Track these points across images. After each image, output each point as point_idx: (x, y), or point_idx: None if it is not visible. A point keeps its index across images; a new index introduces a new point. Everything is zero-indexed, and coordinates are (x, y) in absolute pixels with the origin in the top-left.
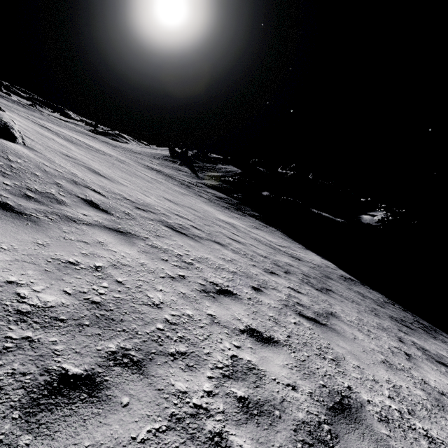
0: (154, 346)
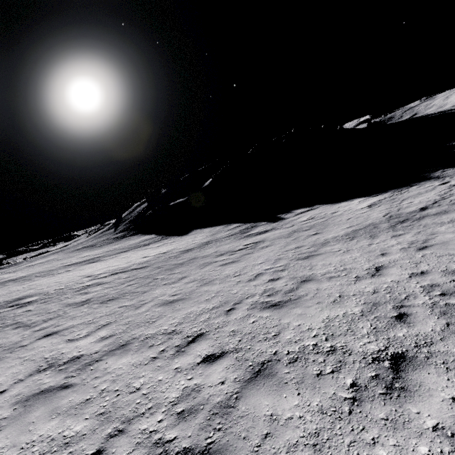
0: None
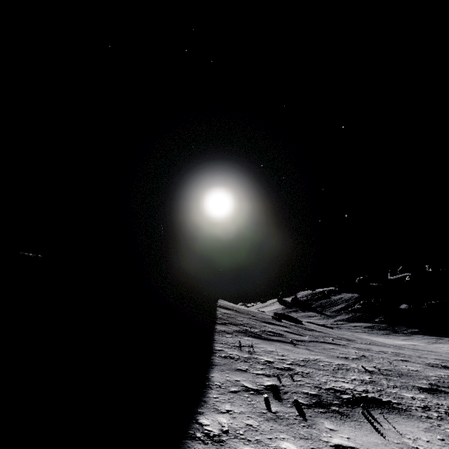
0: None
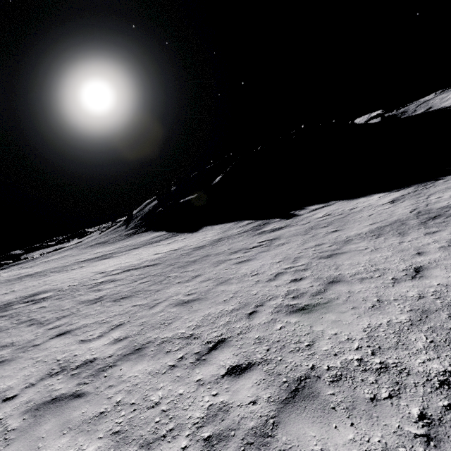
0: None
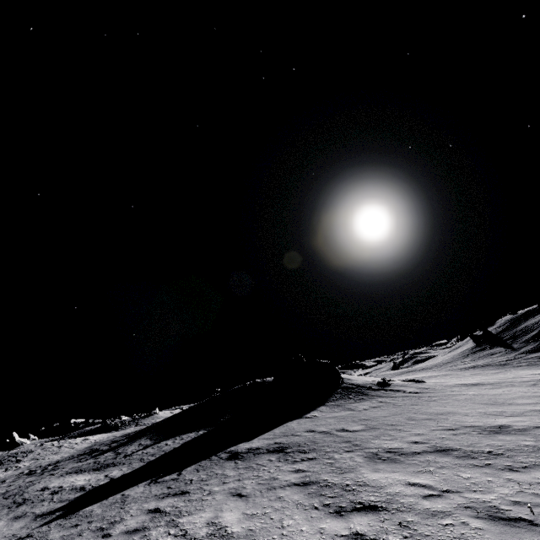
0: (474, 390)
